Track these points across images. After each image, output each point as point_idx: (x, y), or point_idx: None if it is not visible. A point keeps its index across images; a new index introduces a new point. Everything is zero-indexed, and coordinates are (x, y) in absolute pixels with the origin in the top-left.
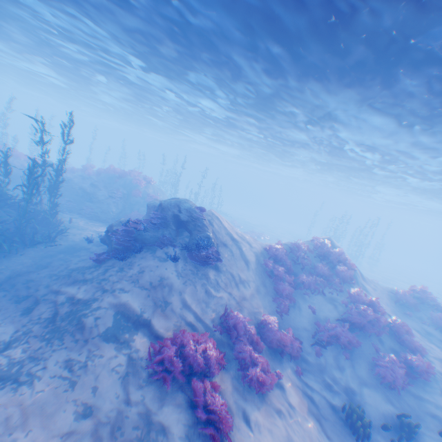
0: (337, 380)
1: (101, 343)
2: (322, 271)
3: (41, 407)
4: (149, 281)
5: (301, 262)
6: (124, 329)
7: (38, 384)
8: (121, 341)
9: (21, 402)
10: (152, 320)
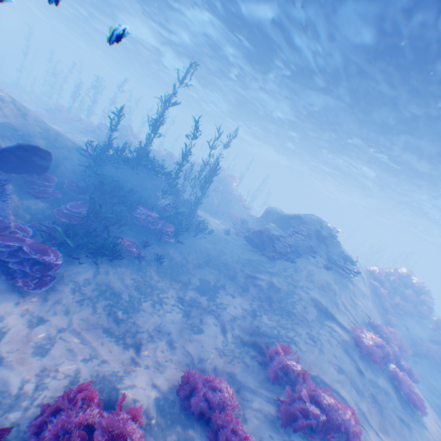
0: (434, 386)
1: (318, 325)
2: (410, 298)
3: (313, 361)
4: (320, 283)
5: (392, 286)
6: (323, 317)
7: (299, 345)
8: (328, 326)
9: (299, 355)
10: (334, 315)
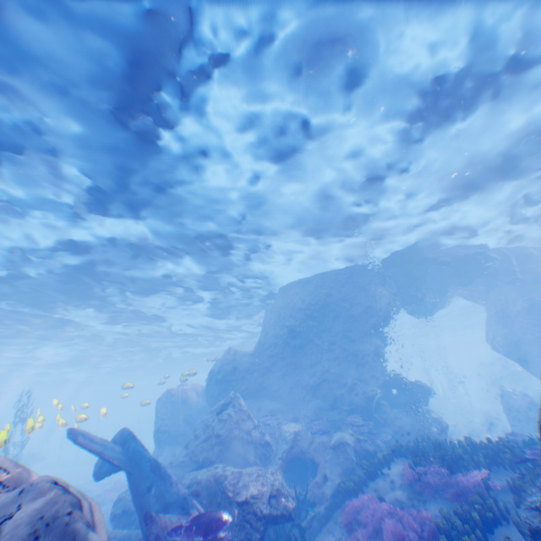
0: None
1: None
2: None
3: None
4: None
5: None
6: None
7: None
8: None
9: None
10: None
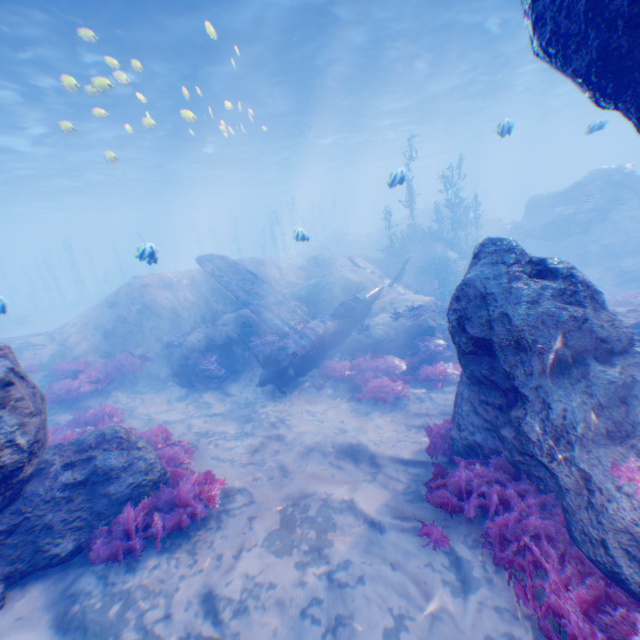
0: None
1: None
2: None
3: None
4: None
5: None
6: None
7: None
8: None
9: None
10: None
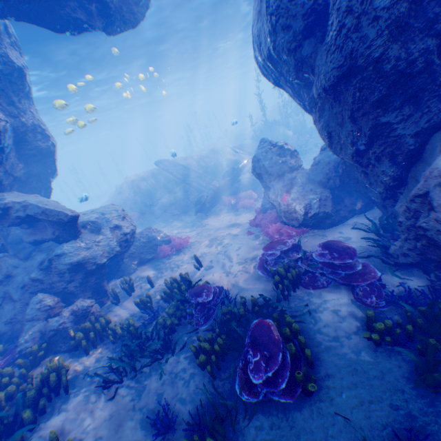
0: None
1: None
2: None
3: None
4: None
5: None
6: None
7: None
8: None
9: None
10: None
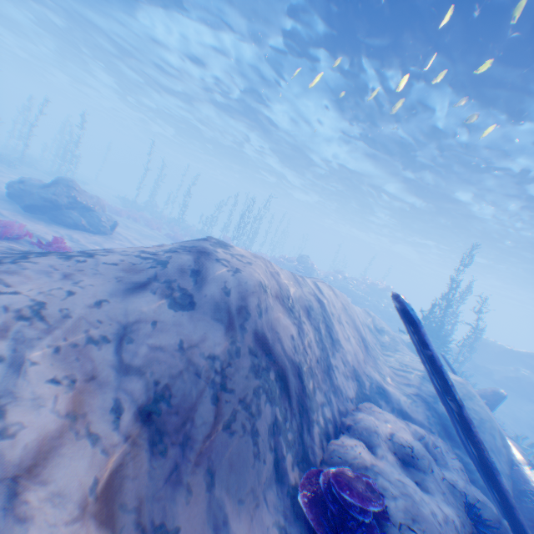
0: None
1: None
2: None
3: None
4: None
5: None
6: None
7: None
8: None
9: None
10: None
